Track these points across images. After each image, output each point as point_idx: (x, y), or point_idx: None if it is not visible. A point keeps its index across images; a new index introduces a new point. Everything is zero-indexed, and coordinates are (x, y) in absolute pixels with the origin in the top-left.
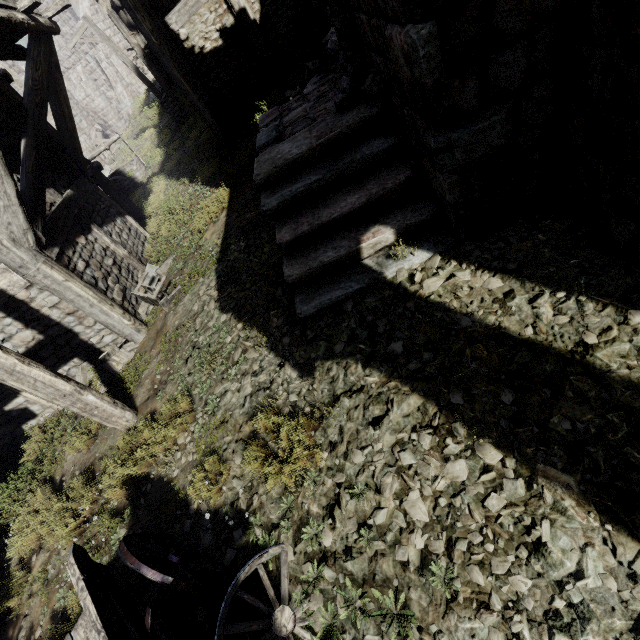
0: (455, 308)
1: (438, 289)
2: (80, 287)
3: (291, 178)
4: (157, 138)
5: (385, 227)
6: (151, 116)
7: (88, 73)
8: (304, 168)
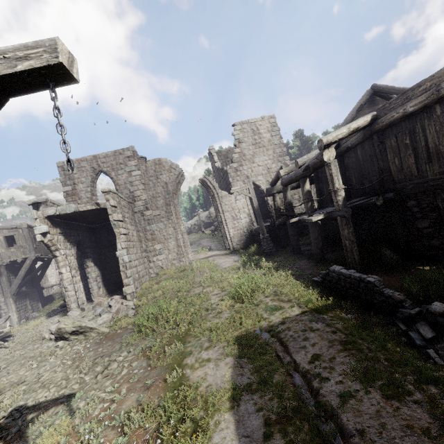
0: None
1: None
2: (14, 306)
3: None
4: None
5: None
6: None
7: None
8: None
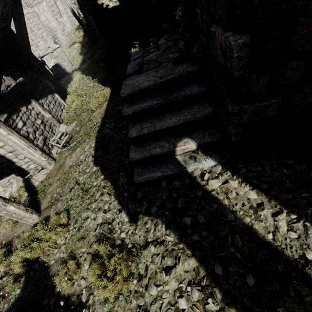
0: (226, 204)
1: (217, 188)
2: (17, 138)
3: (142, 98)
4: (80, 49)
5: (191, 140)
6: (79, 36)
7: (49, 6)
8: (150, 93)
